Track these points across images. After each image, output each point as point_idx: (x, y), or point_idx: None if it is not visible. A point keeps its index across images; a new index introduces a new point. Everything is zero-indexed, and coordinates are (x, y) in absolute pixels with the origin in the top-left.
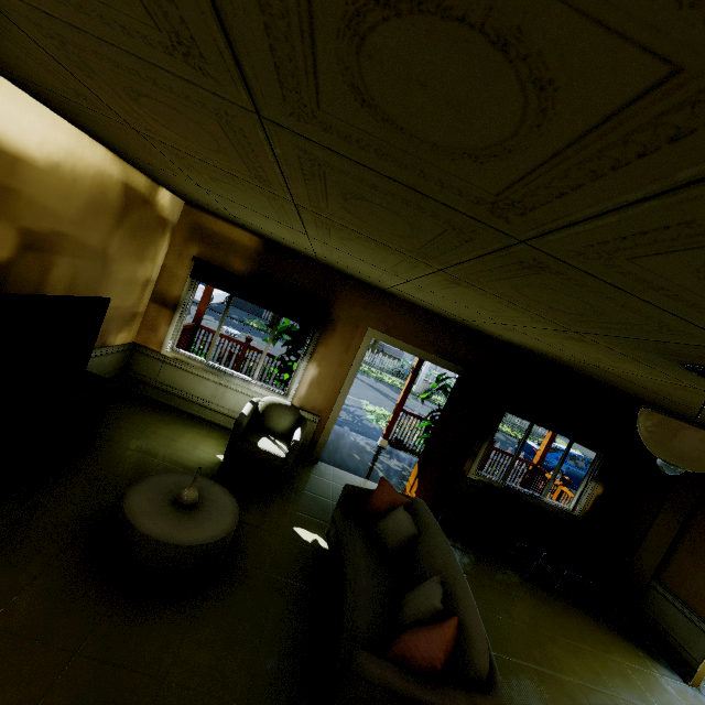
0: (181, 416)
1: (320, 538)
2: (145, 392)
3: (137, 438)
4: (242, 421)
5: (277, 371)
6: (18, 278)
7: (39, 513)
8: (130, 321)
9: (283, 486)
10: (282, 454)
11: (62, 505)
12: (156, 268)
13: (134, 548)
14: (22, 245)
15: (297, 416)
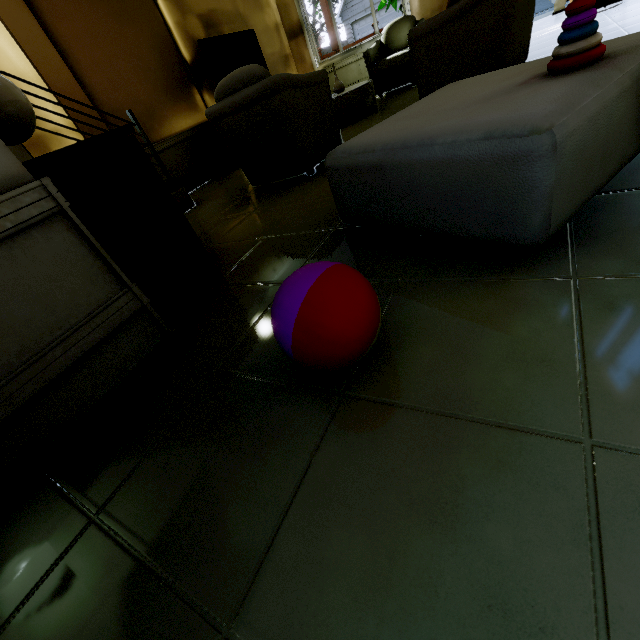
0: None
1: None
2: None
3: None
4: (367, 51)
5: None
6: None
7: None
8: (287, 63)
9: None
10: (406, 51)
11: None
12: (275, 12)
13: None
14: (204, 26)
15: (413, 22)
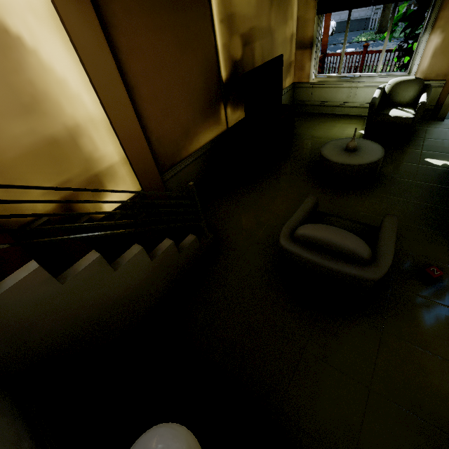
0: (330, 117)
1: (448, 163)
2: (306, 110)
3: (311, 133)
4: (375, 102)
5: (395, 61)
6: (246, 64)
7: (287, 165)
8: (289, 69)
9: (412, 139)
10: (410, 115)
11: (293, 162)
12: (294, 23)
13: (331, 169)
14: (243, 44)
15: (421, 86)
